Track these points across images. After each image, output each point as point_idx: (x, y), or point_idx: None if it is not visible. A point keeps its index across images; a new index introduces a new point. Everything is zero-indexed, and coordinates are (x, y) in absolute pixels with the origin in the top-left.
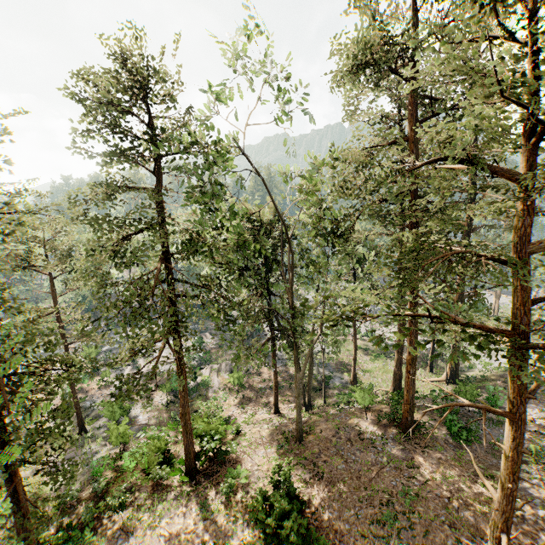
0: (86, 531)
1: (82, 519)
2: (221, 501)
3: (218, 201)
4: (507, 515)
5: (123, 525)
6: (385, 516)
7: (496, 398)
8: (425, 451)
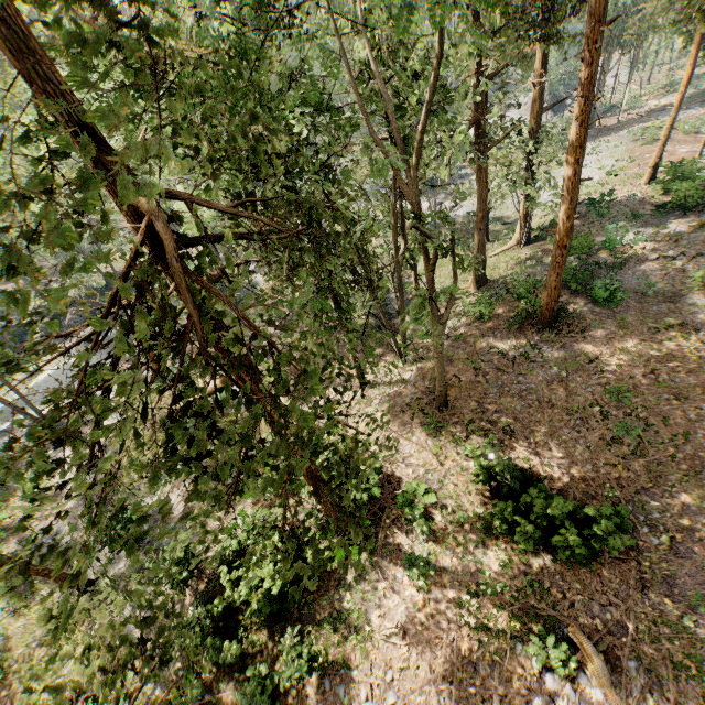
0: None
1: None
2: (425, 541)
3: None
4: None
5: (323, 667)
6: (621, 432)
7: (614, 239)
8: (585, 336)
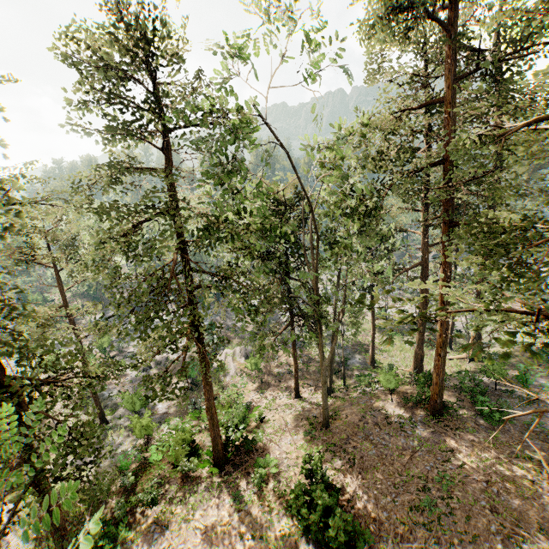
0: (121, 527)
1: (115, 515)
2: (254, 492)
3: (240, 181)
4: None
5: (157, 519)
6: (424, 503)
7: (526, 377)
8: (456, 434)
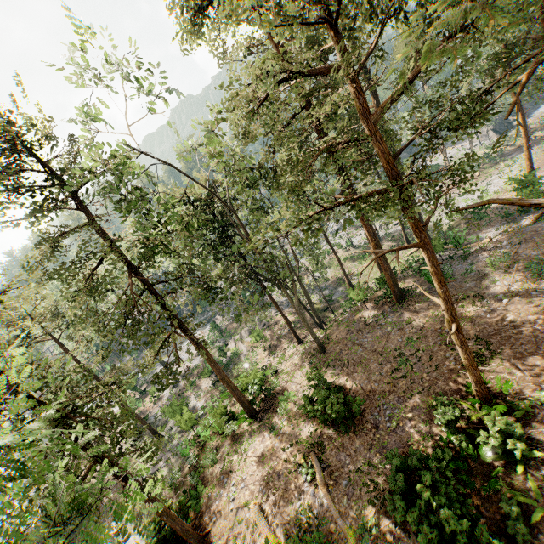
0: (199, 489)
1: (192, 484)
2: (284, 420)
3: (145, 203)
4: (449, 311)
5: (223, 471)
6: (399, 364)
7: (457, 239)
8: (417, 307)
